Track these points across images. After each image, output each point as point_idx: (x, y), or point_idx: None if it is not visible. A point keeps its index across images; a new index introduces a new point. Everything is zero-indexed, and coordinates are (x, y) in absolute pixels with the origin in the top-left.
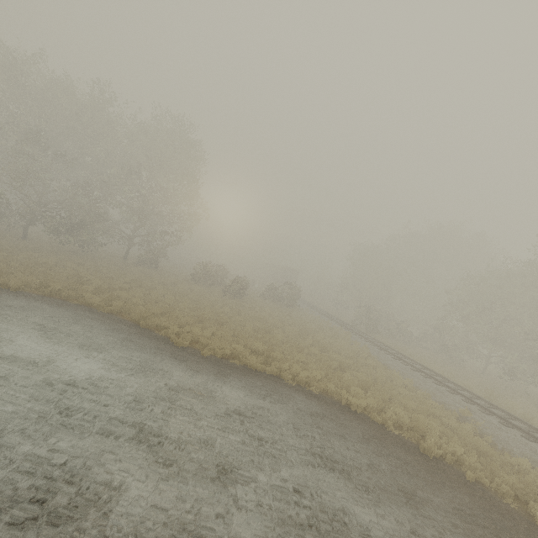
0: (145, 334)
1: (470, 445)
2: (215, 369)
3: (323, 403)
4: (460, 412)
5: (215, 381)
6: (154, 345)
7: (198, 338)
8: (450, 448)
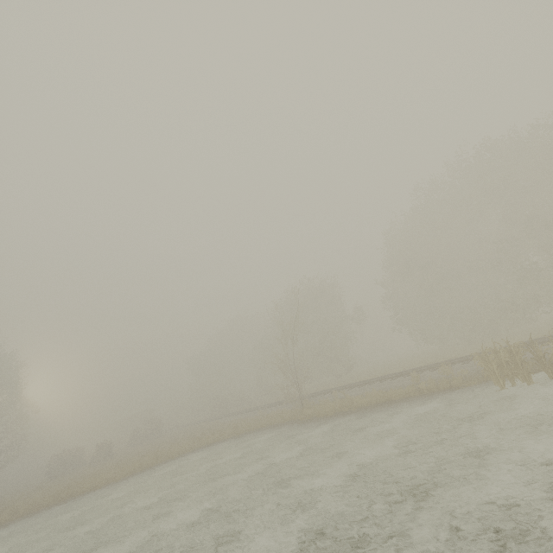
0: (68, 501)
1: (256, 421)
2: (130, 478)
3: (194, 451)
4: (259, 414)
5: (134, 479)
6: (82, 497)
7: (106, 479)
8: (247, 426)
